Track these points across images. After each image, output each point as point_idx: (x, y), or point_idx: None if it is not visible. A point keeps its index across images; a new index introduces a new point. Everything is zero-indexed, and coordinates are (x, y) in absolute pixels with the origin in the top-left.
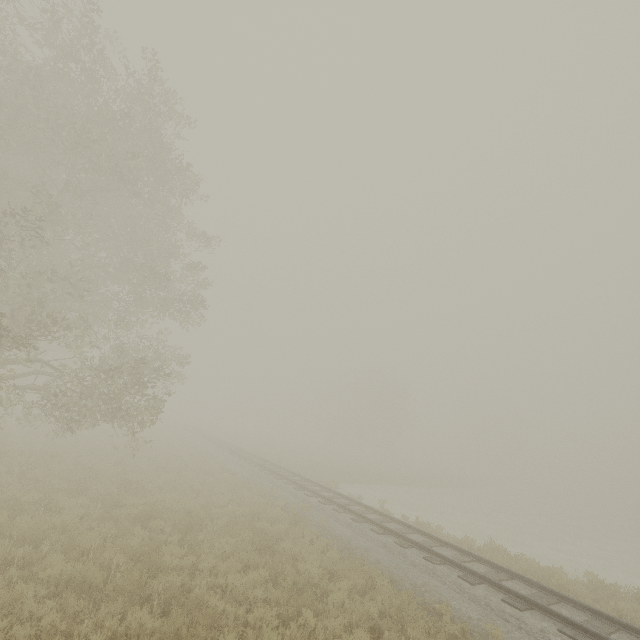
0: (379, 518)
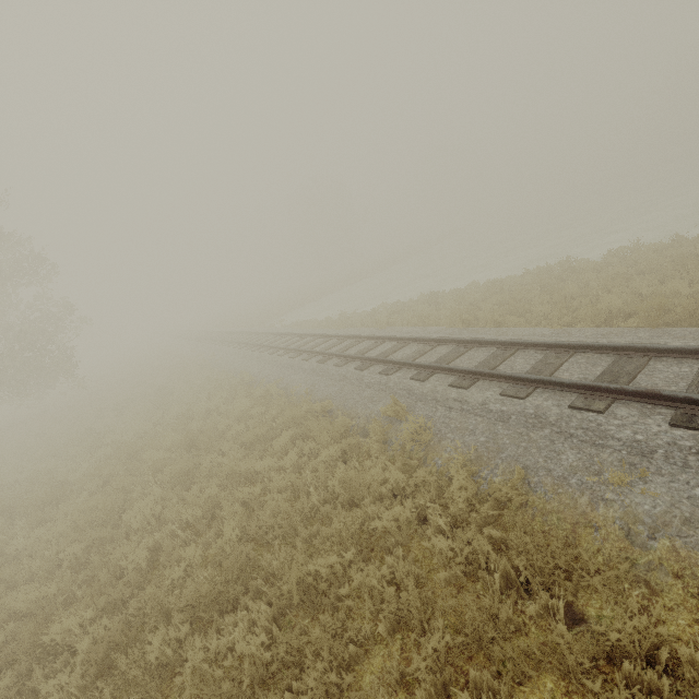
0: (262, 338)
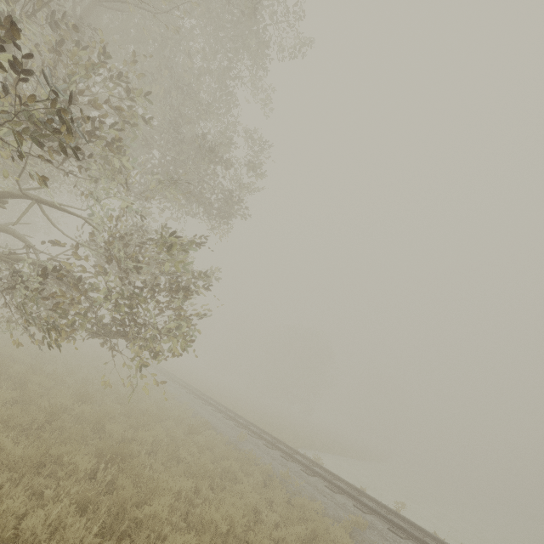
0: None
